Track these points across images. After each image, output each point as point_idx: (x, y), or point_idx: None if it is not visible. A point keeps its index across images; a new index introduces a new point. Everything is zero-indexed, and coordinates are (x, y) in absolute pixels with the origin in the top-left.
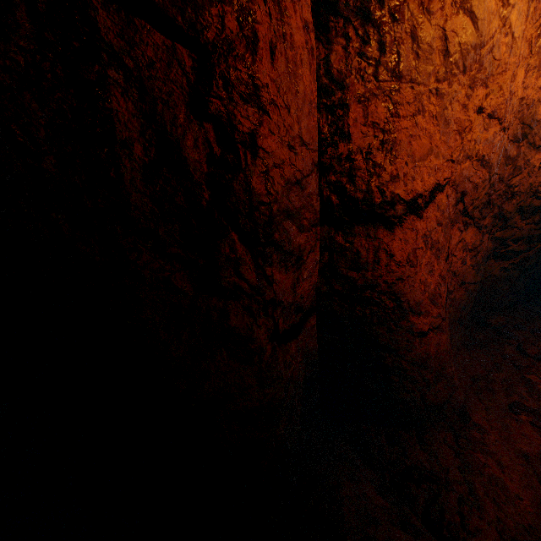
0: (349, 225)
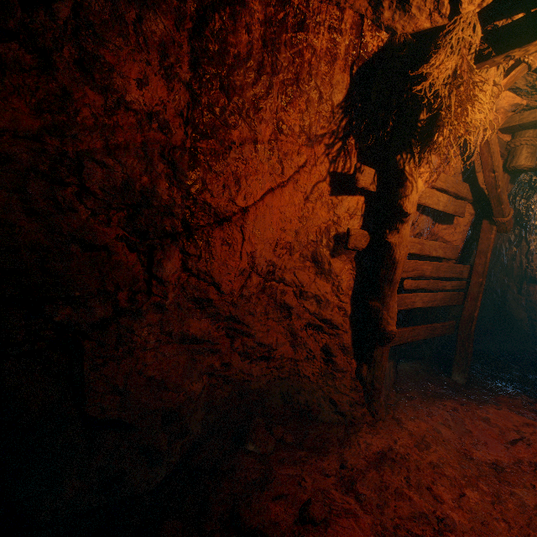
0: (529, 283)
